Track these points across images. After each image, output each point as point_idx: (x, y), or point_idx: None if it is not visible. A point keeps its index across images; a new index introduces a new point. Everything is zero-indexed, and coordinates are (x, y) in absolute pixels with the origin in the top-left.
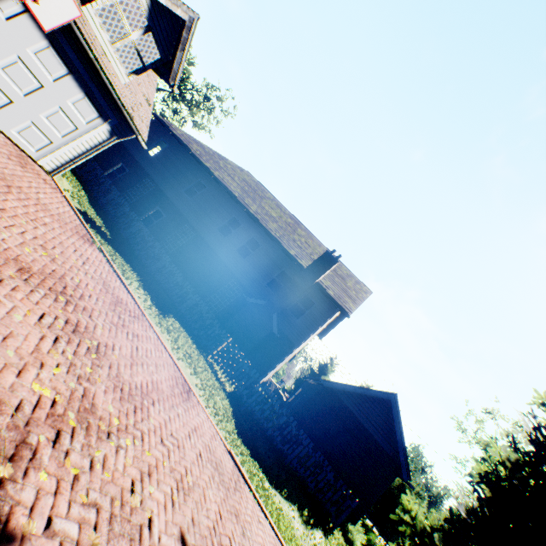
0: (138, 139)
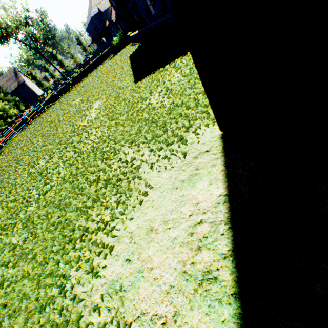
0: None
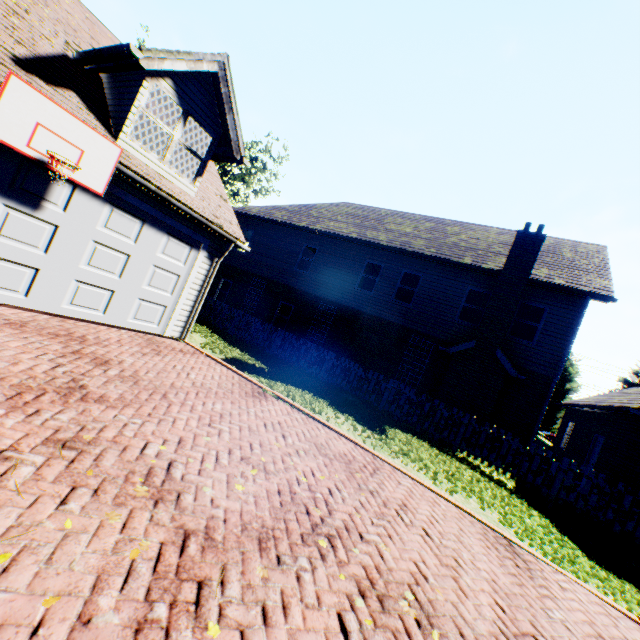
0: (237, 245)
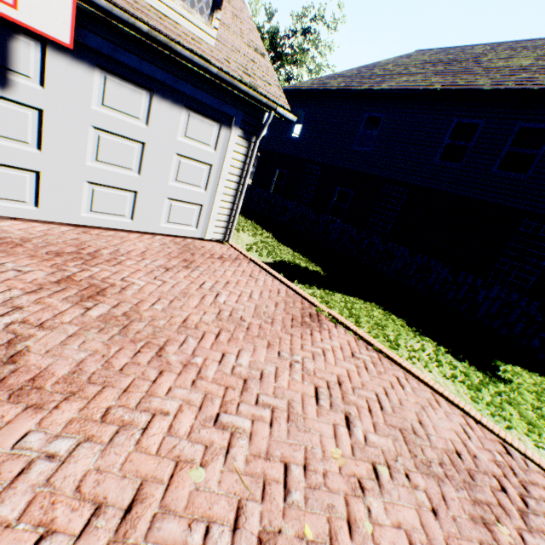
0: (278, 114)
